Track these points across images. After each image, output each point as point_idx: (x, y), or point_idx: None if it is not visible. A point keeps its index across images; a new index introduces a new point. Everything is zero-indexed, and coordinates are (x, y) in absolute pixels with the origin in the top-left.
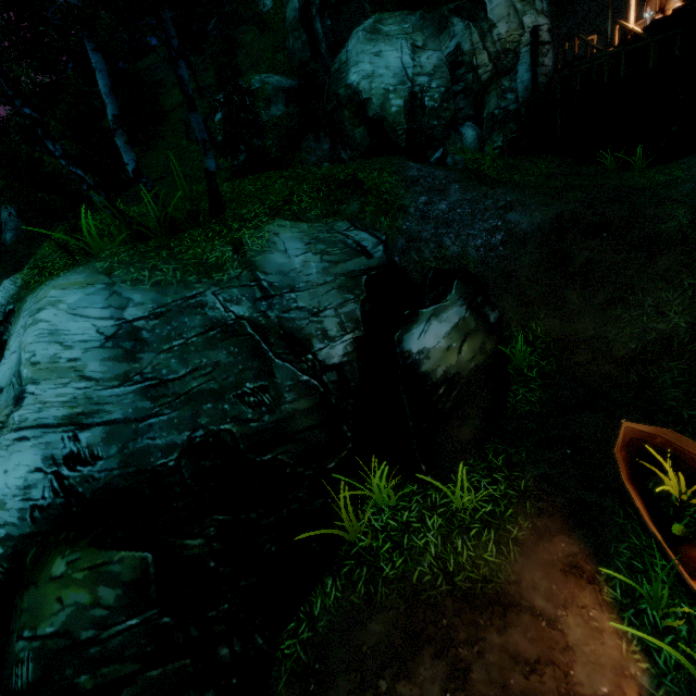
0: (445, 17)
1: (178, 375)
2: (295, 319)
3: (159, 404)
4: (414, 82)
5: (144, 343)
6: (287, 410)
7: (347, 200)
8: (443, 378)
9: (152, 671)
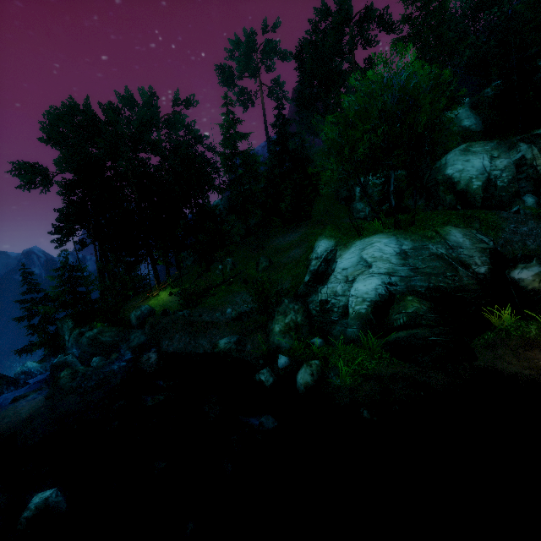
0: (514, 143)
1: (422, 267)
2: (463, 257)
3: (416, 274)
4: (490, 173)
5: (408, 256)
6: (465, 283)
7: (472, 223)
8: (531, 290)
9: (441, 327)
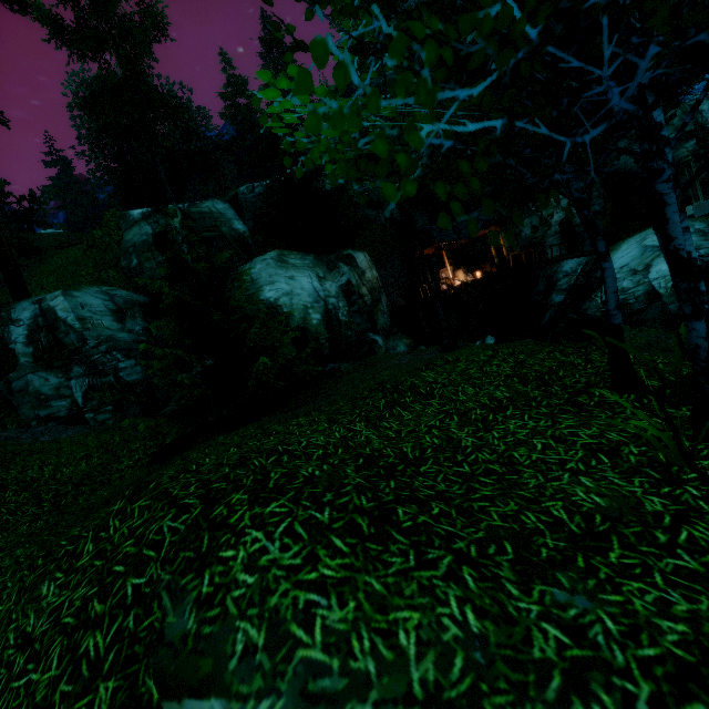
0: (333, 261)
1: None
2: None
3: None
4: (327, 301)
5: None
6: None
7: None
8: None
9: None
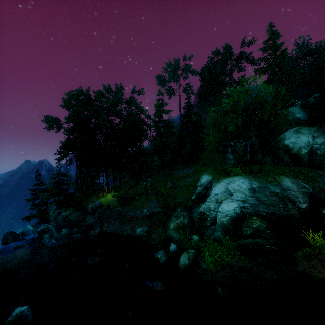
0: None
1: (264, 199)
2: (291, 196)
3: (260, 203)
4: (313, 146)
5: (256, 191)
6: (292, 213)
7: (299, 175)
8: None
9: (274, 239)
